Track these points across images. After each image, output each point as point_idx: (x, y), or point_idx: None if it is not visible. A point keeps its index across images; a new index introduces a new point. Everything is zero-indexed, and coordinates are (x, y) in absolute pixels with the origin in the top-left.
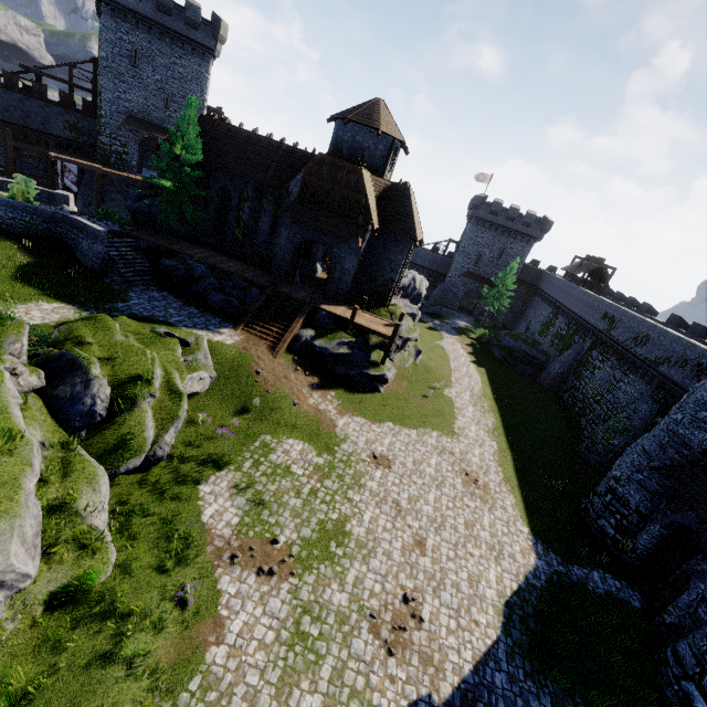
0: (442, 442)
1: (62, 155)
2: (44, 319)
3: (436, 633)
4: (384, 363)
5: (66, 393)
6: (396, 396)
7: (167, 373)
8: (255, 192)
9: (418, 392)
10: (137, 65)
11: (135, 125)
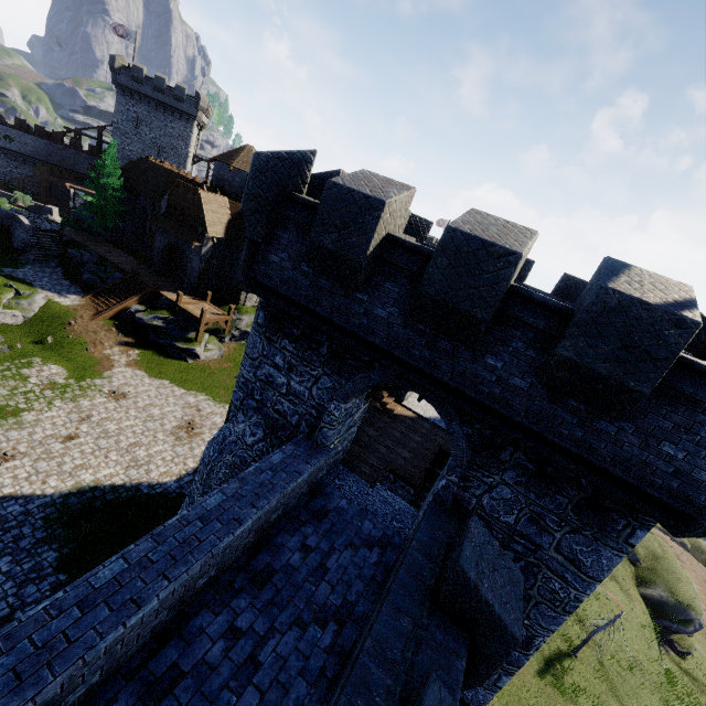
0: (202, 403)
1: (78, 186)
2: None
3: (2, 473)
4: (200, 342)
5: None
6: (203, 369)
7: None
8: None
9: (235, 374)
10: (138, 127)
11: None
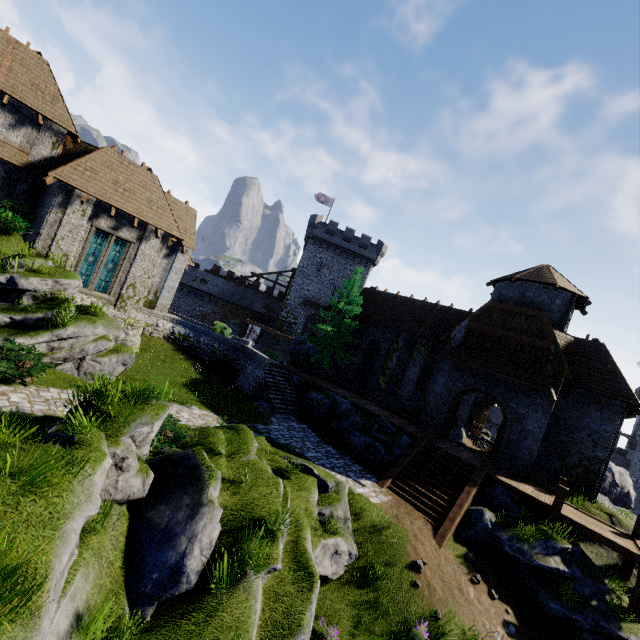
0: None
1: (254, 321)
2: (189, 421)
3: None
4: (637, 616)
5: (162, 519)
6: None
7: (296, 527)
8: (406, 344)
9: None
10: (320, 270)
11: (307, 305)
